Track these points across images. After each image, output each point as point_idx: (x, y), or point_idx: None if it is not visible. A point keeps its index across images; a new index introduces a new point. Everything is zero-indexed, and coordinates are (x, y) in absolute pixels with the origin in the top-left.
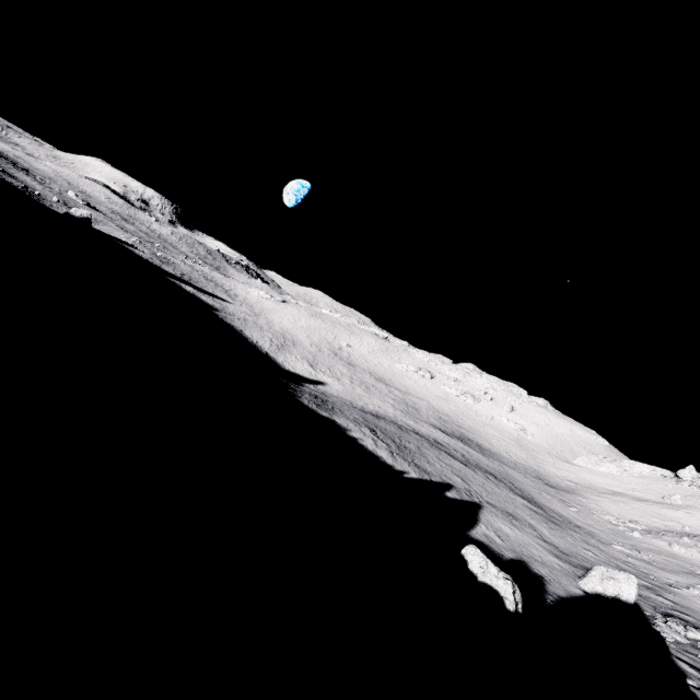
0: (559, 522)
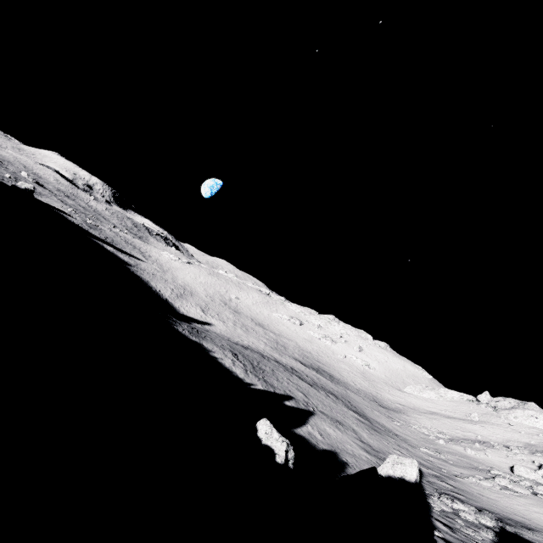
0: (380, 430)
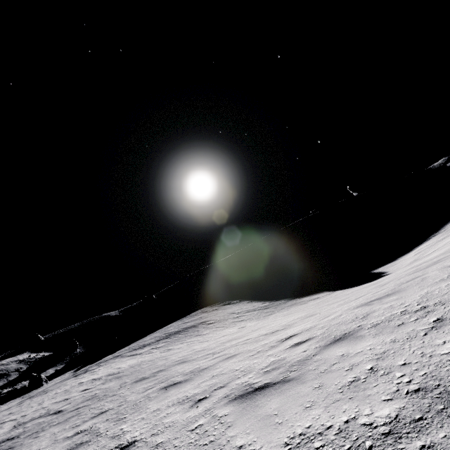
0: None
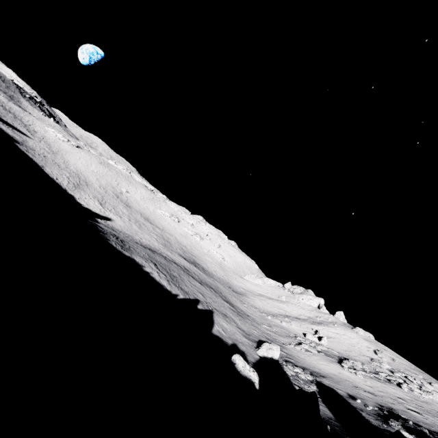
0: (242, 315)
